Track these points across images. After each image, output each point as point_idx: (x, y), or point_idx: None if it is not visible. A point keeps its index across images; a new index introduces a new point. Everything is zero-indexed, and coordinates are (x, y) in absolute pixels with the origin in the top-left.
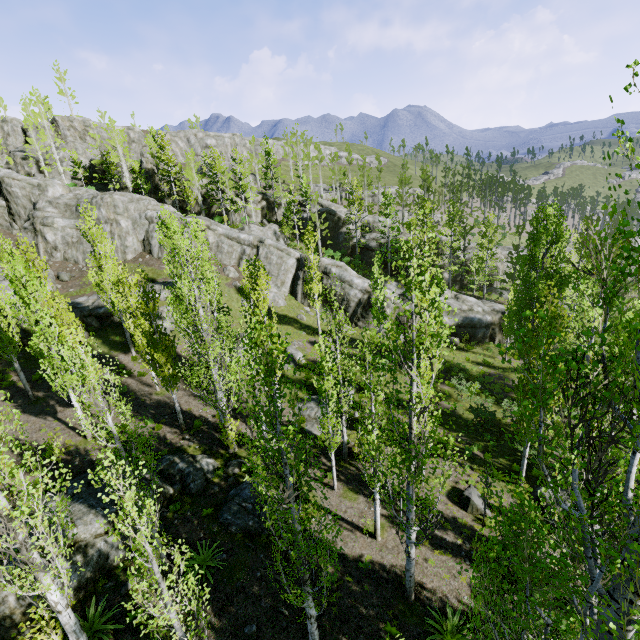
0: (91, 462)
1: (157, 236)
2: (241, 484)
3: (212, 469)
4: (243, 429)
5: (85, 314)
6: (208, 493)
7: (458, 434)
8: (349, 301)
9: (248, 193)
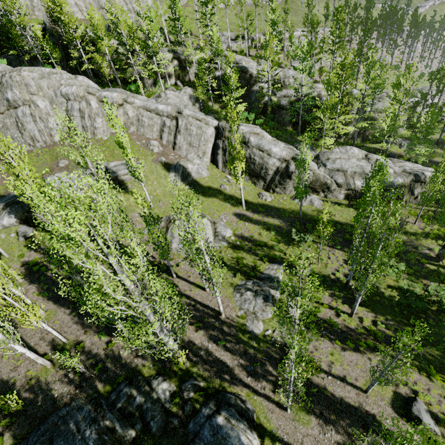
0: (53, 400)
1: (77, 115)
2: (198, 415)
3: (168, 395)
4: (190, 334)
5: (26, 210)
6: (168, 428)
7: (385, 318)
8: (267, 169)
9: (159, 52)
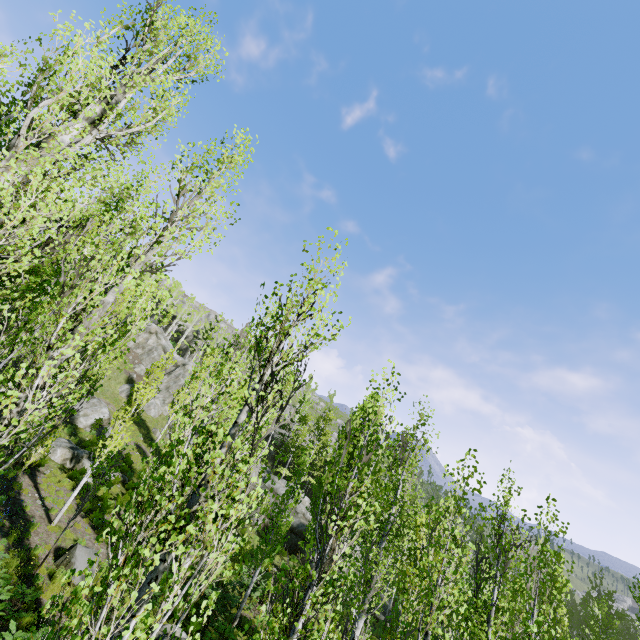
0: None
1: None
2: None
3: None
4: None
5: None
6: None
7: None
8: None
9: None
